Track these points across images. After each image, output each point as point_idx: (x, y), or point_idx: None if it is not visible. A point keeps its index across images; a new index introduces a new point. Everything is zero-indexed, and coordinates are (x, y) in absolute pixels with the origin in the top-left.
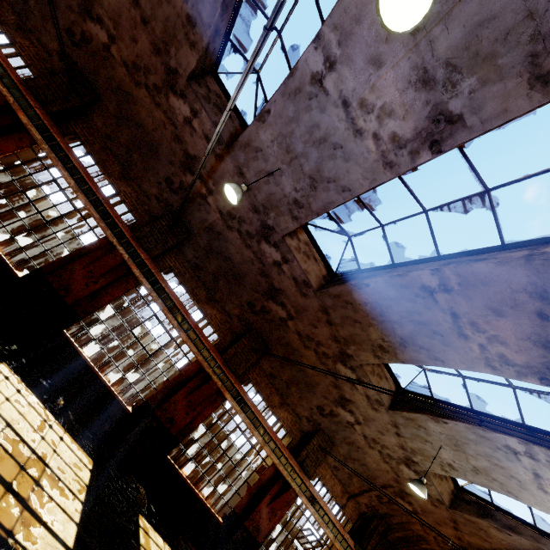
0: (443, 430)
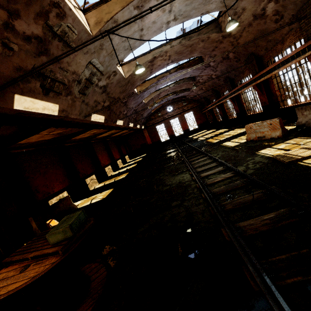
0: (208, 7)
